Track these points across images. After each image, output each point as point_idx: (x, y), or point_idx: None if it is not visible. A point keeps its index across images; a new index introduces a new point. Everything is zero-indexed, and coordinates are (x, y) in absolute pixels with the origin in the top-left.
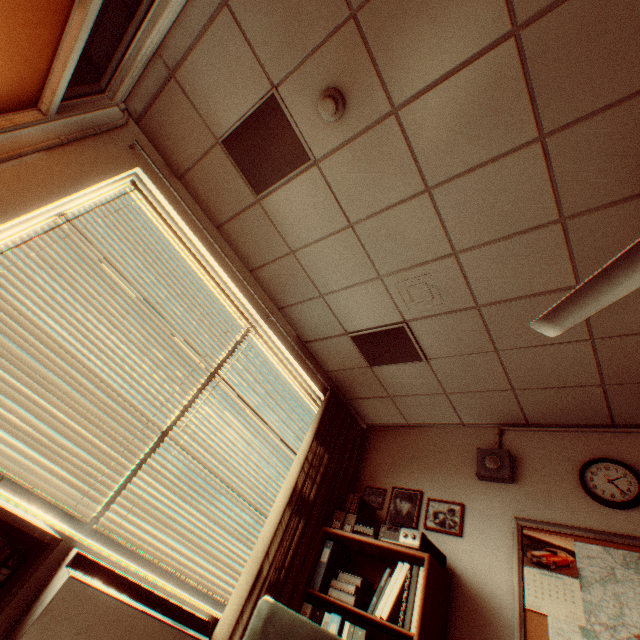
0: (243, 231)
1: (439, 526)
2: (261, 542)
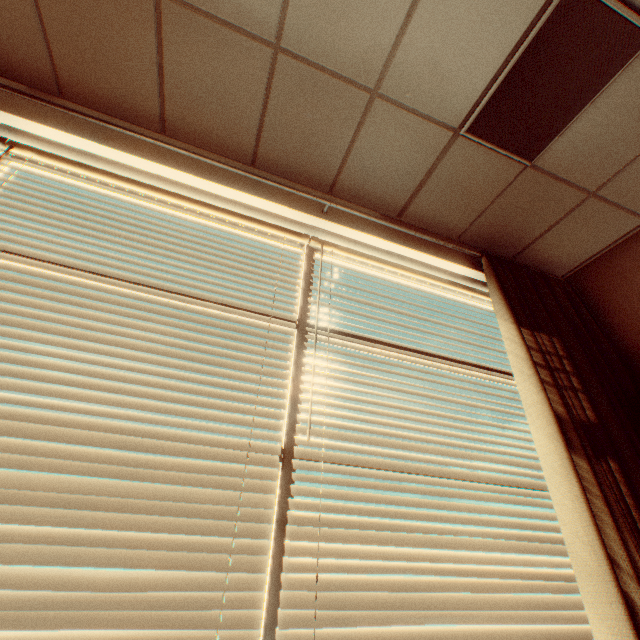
0: (190, 95)
1: None
2: (577, 543)
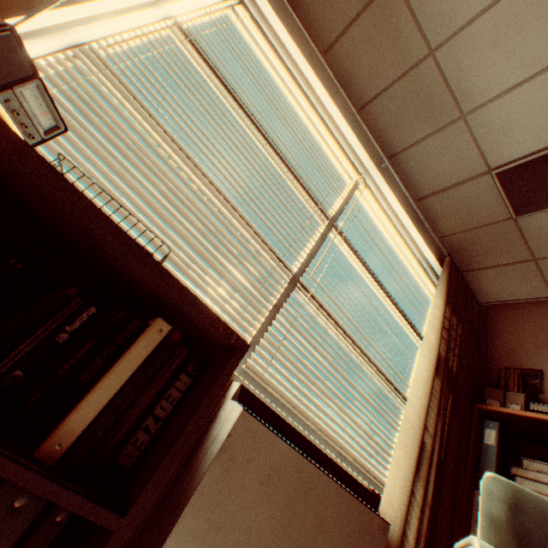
0: (360, 44)
1: None
2: (411, 412)
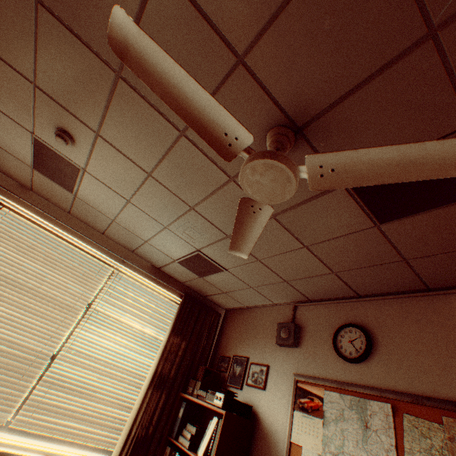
0: (82, 213)
1: (254, 383)
2: (133, 412)
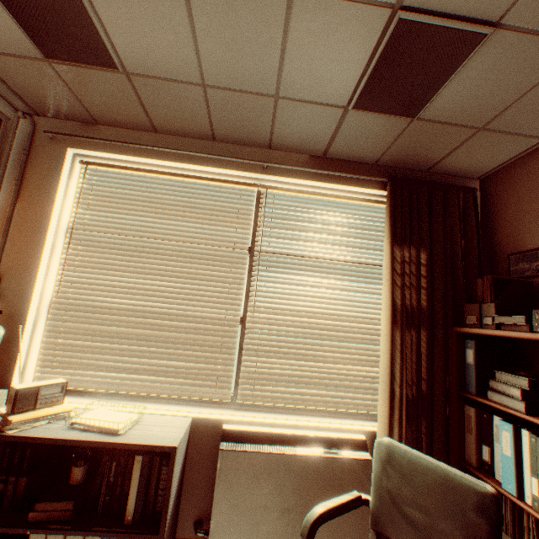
0: (163, 115)
1: None
2: (382, 368)
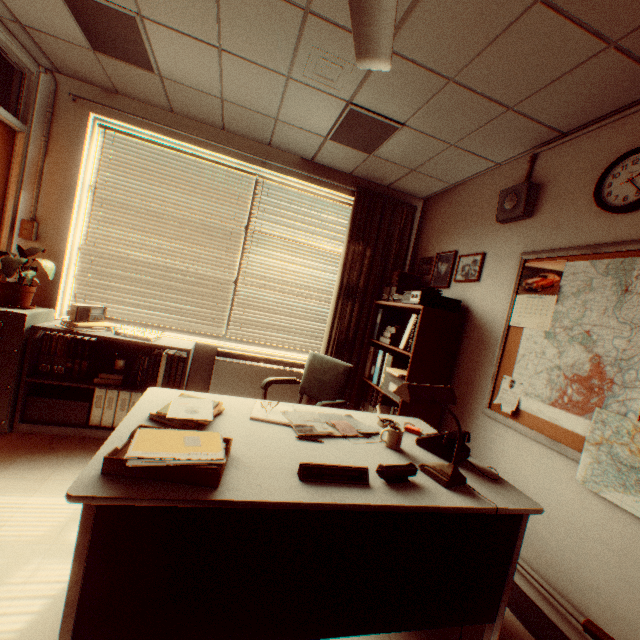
0: (184, 105)
1: (464, 278)
2: (328, 322)
